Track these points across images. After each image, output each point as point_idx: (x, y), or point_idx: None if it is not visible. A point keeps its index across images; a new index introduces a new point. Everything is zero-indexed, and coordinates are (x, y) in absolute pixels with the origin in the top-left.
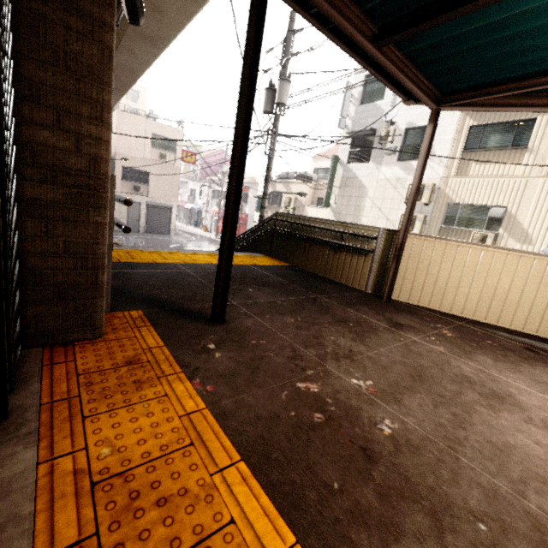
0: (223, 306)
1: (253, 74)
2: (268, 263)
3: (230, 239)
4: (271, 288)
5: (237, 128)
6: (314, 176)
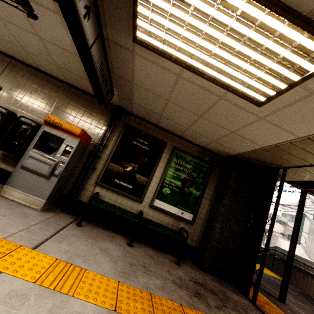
0: (284, 295)
1: (299, 217)
2: (274, 275)
3: (289, 268)
4: (289, 294)
5: (294, 232)
6: (284, 219)
